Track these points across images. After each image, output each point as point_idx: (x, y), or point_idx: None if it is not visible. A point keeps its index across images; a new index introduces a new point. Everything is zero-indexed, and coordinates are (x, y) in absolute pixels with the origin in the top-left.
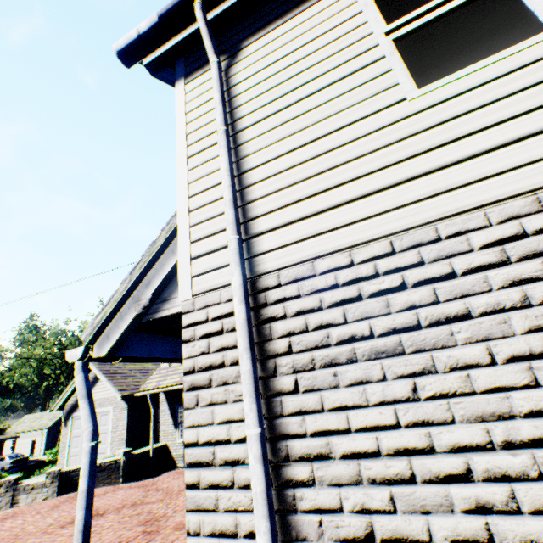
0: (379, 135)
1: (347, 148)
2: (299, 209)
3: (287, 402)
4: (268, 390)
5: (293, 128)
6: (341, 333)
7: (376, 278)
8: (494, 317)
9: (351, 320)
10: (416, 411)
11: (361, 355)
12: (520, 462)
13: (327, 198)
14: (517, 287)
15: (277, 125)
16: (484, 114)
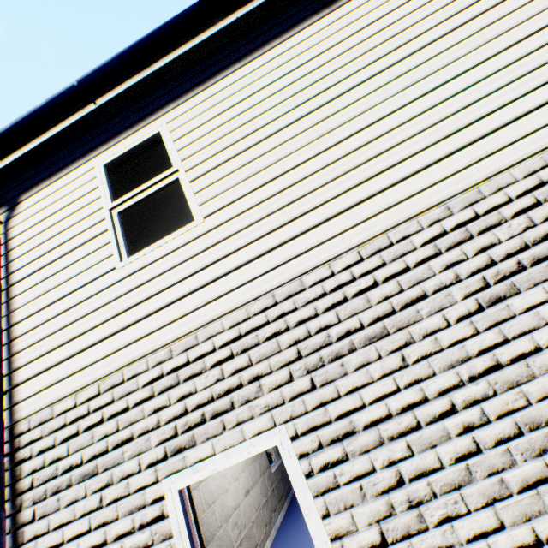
0: (101, 296)
1: (82, 305)
2: (48, 360)
3: (28, 531)
4: (16, 524)
5: (49, 285)
6: (65, 464)
7: (89, 416)
8: (144, 437)
9: (72, 452)
10: (101, 516)
11: (75, 479)
12: (146, 536)
13: (66, 349)
14: (157, 413)
15: (39, 282)
16: (154, 284)
